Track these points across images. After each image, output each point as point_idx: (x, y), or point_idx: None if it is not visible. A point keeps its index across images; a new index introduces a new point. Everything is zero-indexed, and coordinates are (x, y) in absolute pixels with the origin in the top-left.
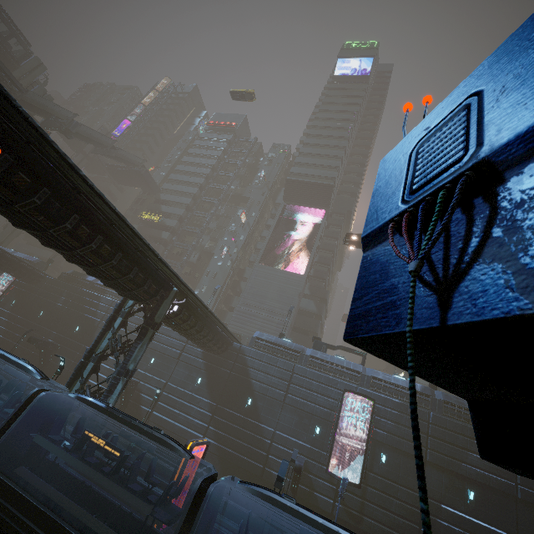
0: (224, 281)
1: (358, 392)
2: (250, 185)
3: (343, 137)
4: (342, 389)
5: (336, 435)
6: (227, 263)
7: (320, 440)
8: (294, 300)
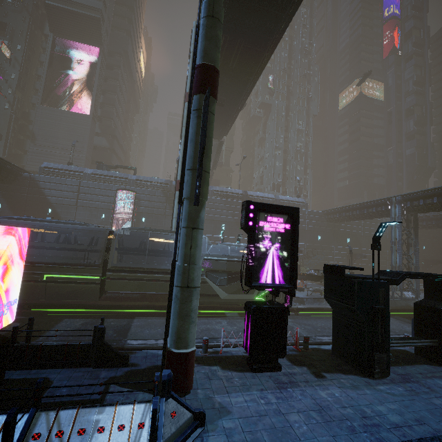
0: (7, 125)
1: (124, 189)
2: (2, 5)
3: None
4: (116, 190)
5: (116, 216)
6: (4, 106)
7: (106, 220)
8: (85, 138)
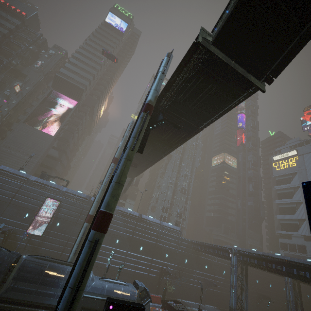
0: None
1: (52, 198)
2: (30, 67)
3: (98, 63)
4: (47, 196)
5: (37, 217)
6: None
7: (27, 219)
8: (43, 149)
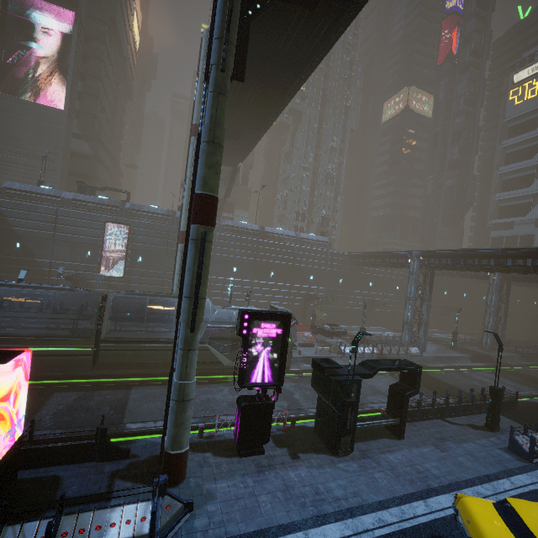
0: None
1: (114, 221)
2: None
3: None
4: (105, 221)
5: (105, 253)
6: None
7: (93, 258)
8: (59, 142)
